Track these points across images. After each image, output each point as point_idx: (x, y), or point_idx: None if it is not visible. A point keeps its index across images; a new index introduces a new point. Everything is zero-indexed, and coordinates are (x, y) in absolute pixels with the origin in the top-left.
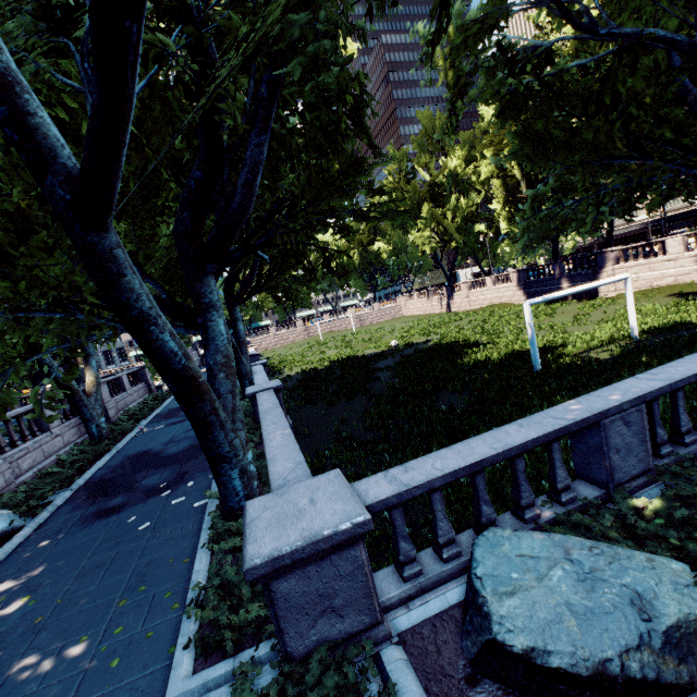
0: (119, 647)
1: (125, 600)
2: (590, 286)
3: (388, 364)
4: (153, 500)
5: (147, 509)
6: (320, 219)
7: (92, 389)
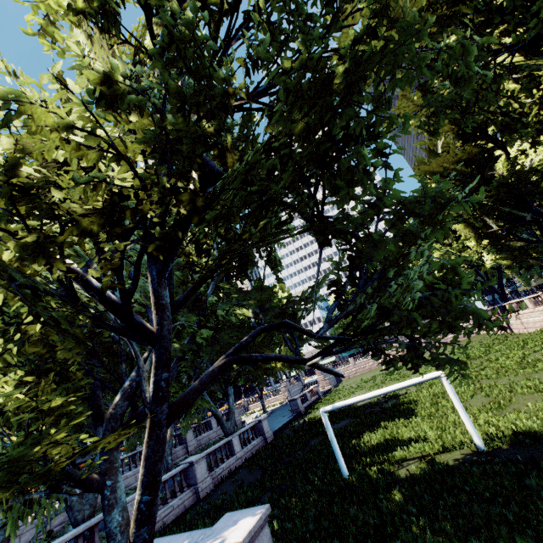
0: None
1: None
2: (388, 390)
3: (343, 424)
4: None
5: None
6: None
7: (168, 438)
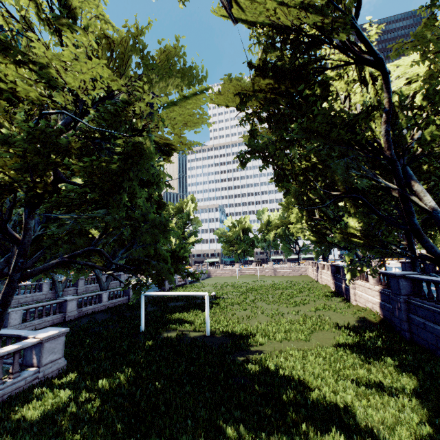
0: None
1: None
2: (178, 294)
3: (176, 304)
4: None
5: None
6: None
7: (63, 281)
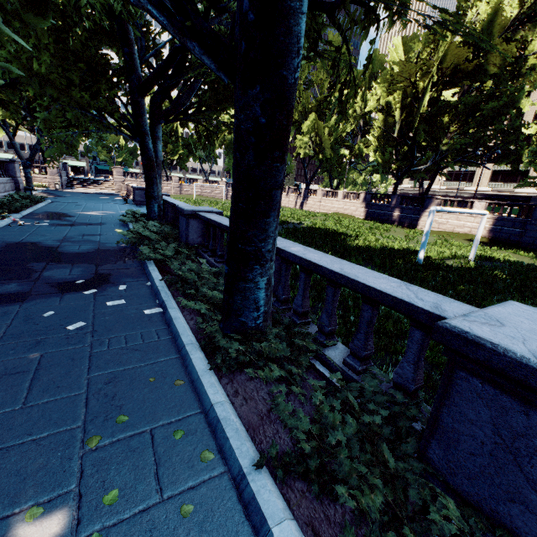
0: (130, 536)
1: (98, 437)
2: (469, 212)
3: None
4: (72, 296)
5: (69, 305)
6: (366, 27)
7: None
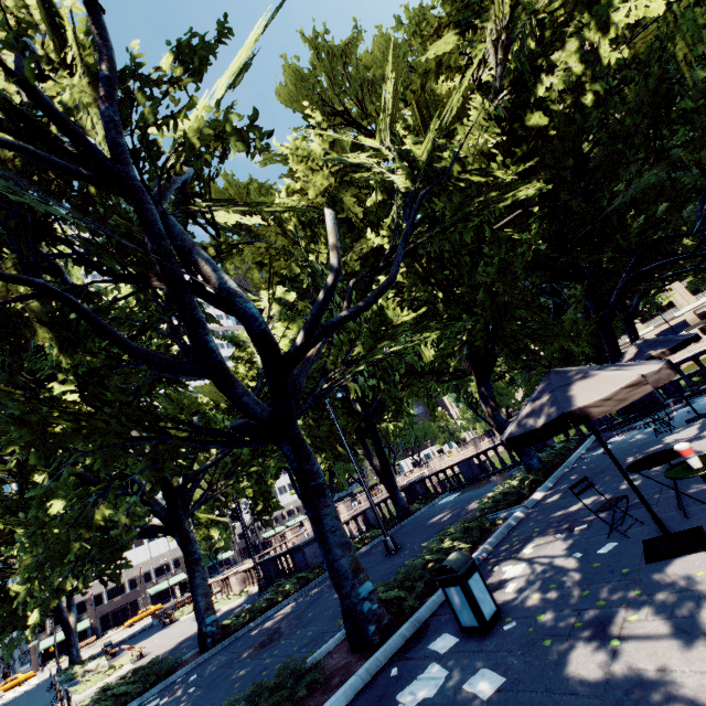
0: None
1: None
2: None
3: None
4: None
5: None
6: None
7: None
